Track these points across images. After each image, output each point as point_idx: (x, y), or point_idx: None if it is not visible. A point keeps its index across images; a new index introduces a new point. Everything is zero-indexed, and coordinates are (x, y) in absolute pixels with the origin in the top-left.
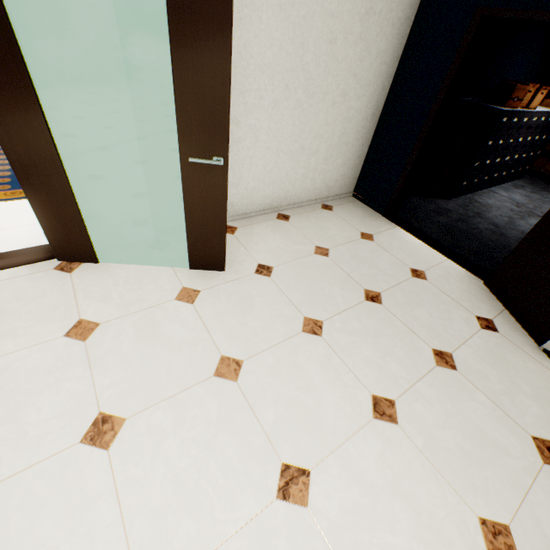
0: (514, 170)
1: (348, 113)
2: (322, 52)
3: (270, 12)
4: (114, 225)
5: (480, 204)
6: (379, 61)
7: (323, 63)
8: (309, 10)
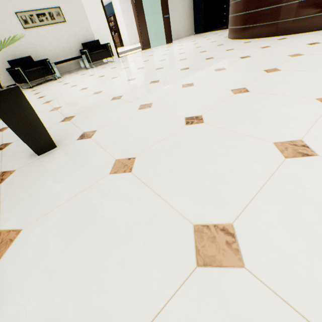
0: None
1: (185, 10)
2: None
3: None
4: (150, 43)
5: None
6: None
7: (177, 0)
8: None
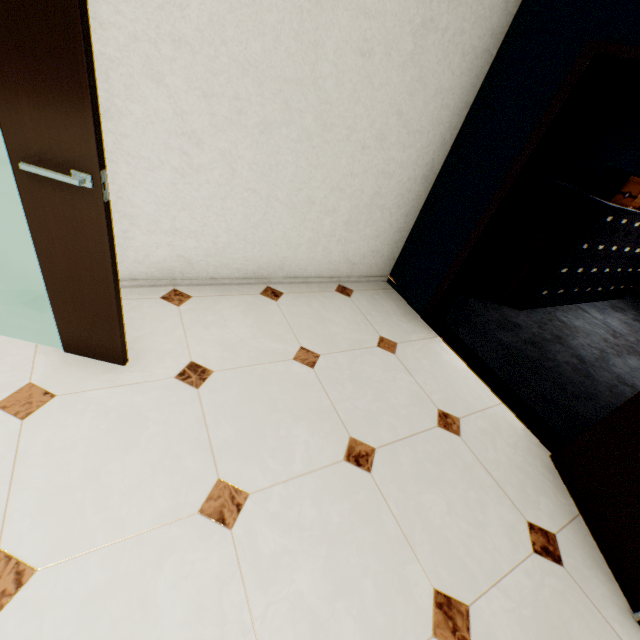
0: (613, 287)
1: (387, 165)
2: (349, 67)
3: None
4: None
5: (563, 325)
6: (439, 102)
7: (349, 83)
8: None
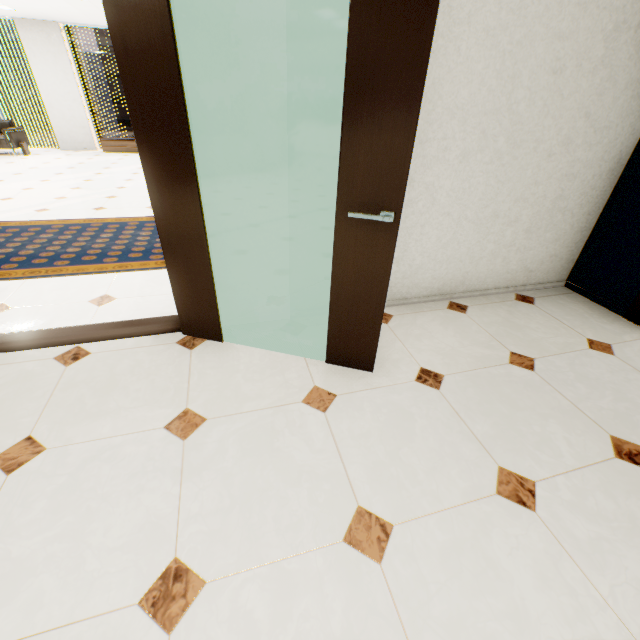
0: None
1: (570, 167)
2: (540, 87)
3: (472, 40)
4: (247, 299)
5: None
6: (628, 94)
7: (540, 100)
8: (528, 33)
